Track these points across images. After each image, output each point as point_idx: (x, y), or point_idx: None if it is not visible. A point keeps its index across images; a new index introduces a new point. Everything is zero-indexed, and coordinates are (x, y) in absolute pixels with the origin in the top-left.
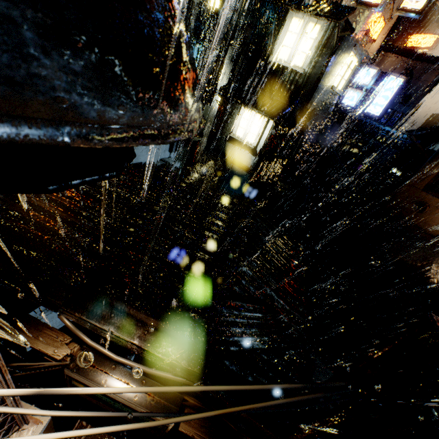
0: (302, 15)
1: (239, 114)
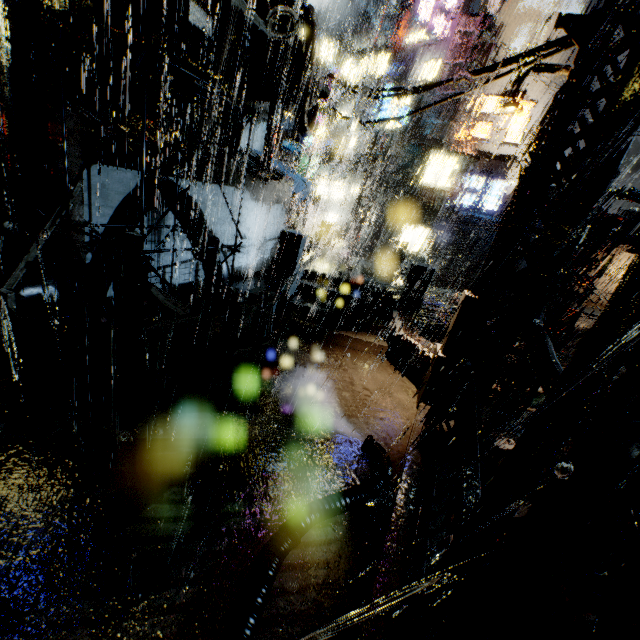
0: (443, 152)
1: (401, 230)
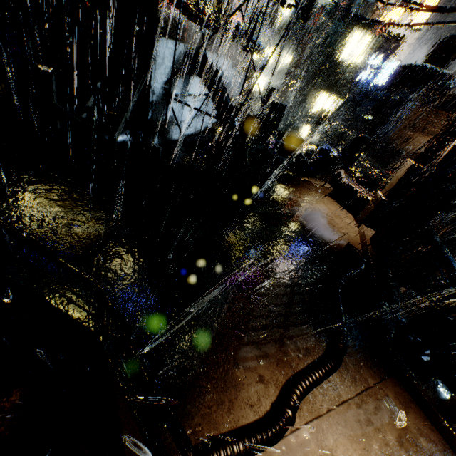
0: (363, 30)
1: (317, 97)
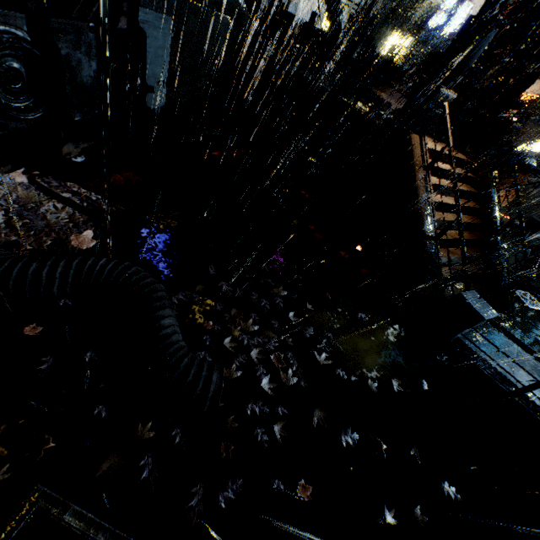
0: None
1: (390, 35)
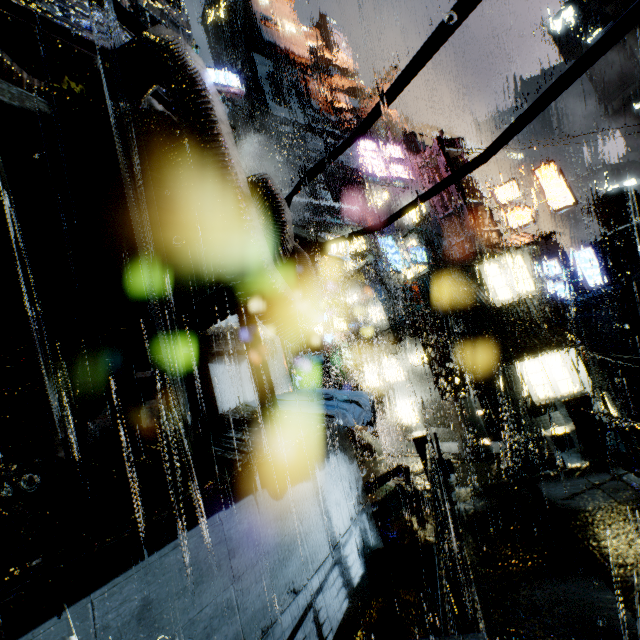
0: (494, 260)
1: (519, 374)
